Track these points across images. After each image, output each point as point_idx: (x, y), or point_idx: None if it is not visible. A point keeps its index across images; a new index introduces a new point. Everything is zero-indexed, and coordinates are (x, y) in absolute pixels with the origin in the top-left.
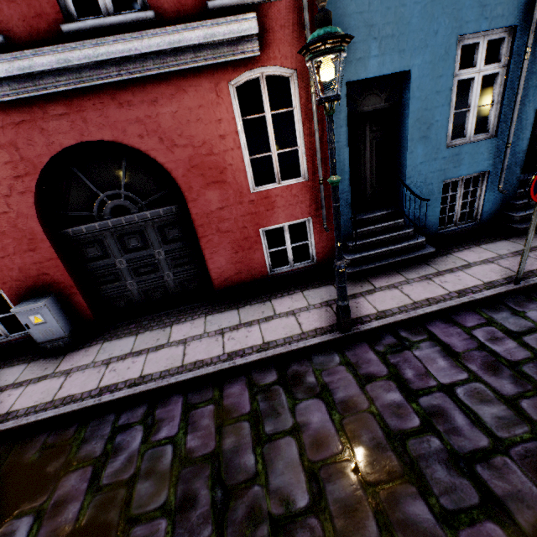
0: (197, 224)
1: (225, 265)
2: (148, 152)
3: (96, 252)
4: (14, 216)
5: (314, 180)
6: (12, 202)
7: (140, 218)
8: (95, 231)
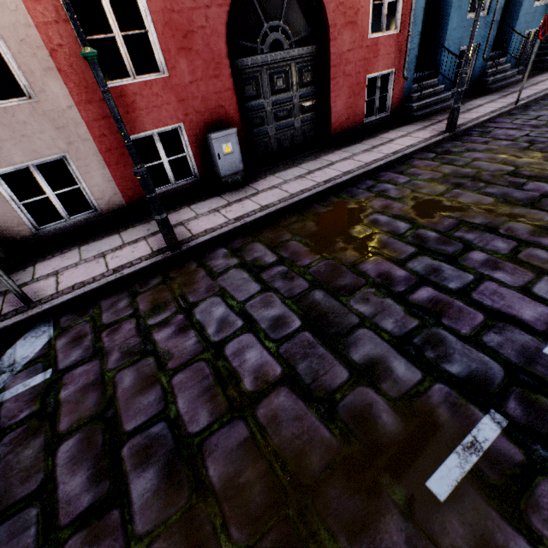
0: (332, 65)
1: (341, 110)
2: None
3: (251, 91)
4: (209, 32)
5: (402, 33)
6: (209, 15)
7: (290, 56)
8: (256, 65)
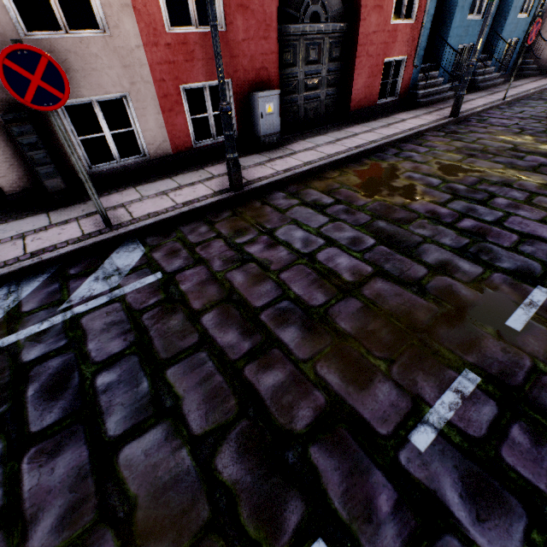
0: (359, 44)
1: (361, 88)
2: None
3: (289, 59)
4: None
5: (417, 24)
6: None
7: (325, 29)
8: (297, 34)
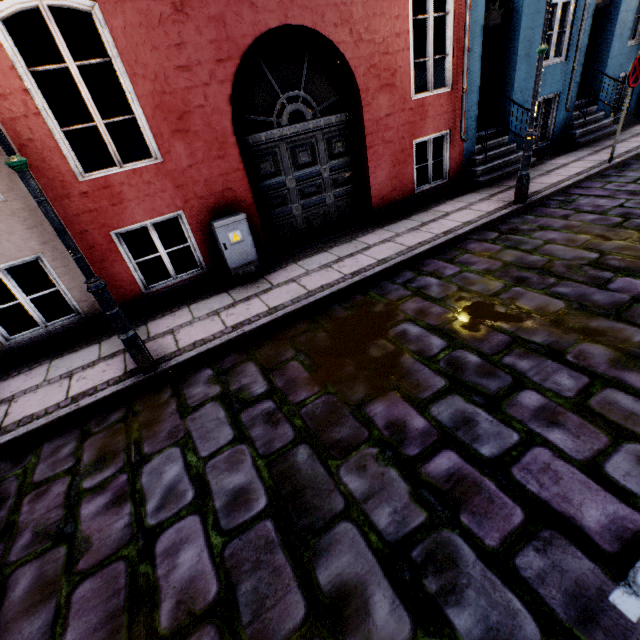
0: (368, 132)
1: (384, 181)
2: (339, 44)
3: (268, 169)
4: (209, 111)
5: (456, 91)
6: (209, 93)
7: (315, 126)
8: (273, 140)
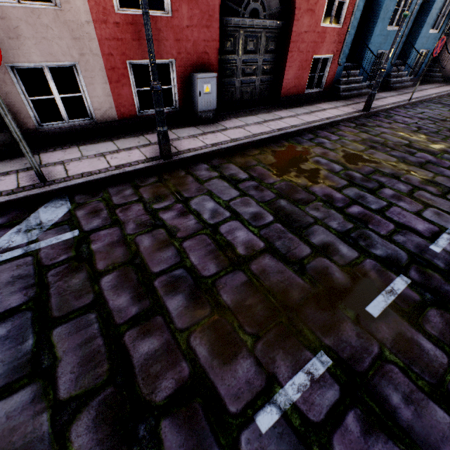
0: (292, 40)
1: (291, 78)
2: None
3: (229, 47)
4: None
5: (343, 29)
6: None
7: (263, 25)
8: (237, 26)
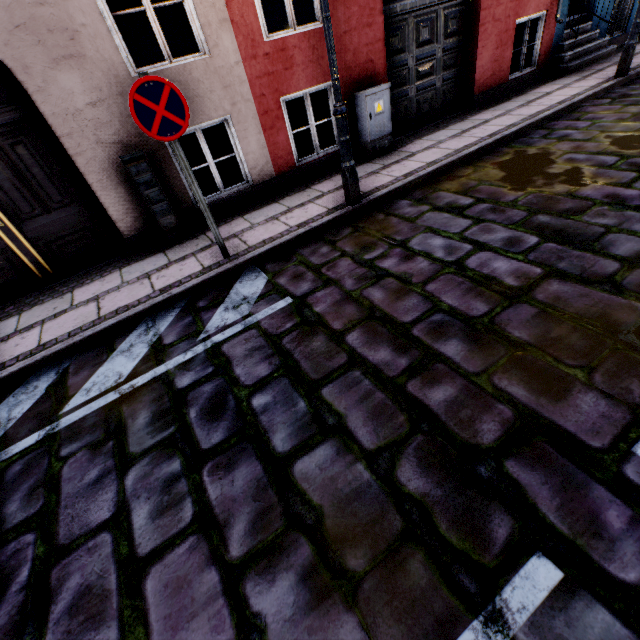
0: (483, 8)
1: (486, 64)
2: None
3: (396, 44)
4: None
5: None
6: None
7: None
8: (405, 12)
